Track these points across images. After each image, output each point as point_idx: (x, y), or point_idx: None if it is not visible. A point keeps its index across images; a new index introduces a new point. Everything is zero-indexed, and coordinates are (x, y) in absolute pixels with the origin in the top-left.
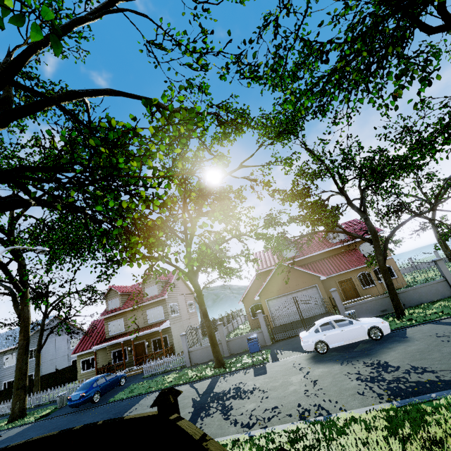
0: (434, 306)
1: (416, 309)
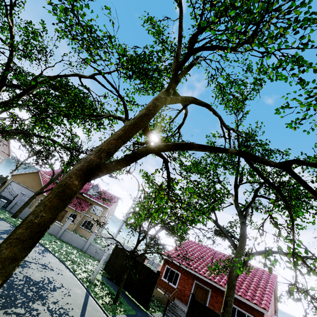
0: None
1: None
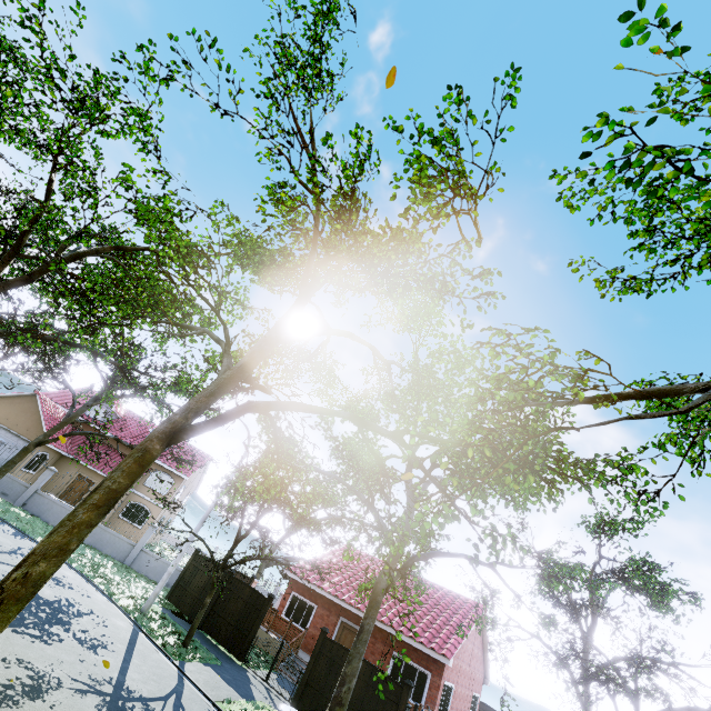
0: (14, 508)
1: (3, 501)
